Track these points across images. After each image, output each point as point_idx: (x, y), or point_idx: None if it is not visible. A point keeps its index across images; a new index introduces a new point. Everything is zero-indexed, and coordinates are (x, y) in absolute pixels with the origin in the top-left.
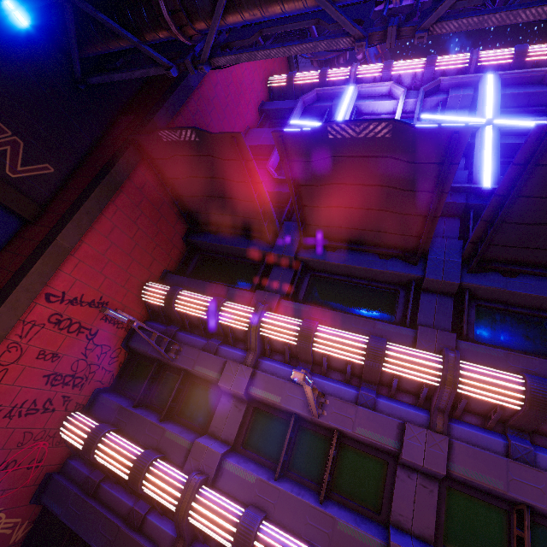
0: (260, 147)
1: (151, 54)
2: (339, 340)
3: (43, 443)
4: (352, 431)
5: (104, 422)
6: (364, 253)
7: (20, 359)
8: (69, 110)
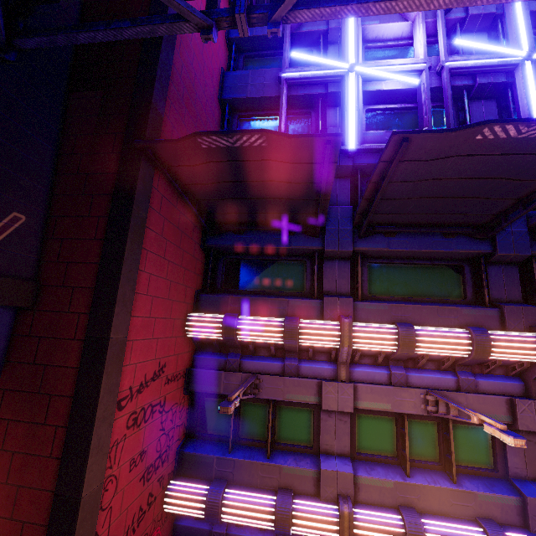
0: (250, 100)
1: (175, 3)
2: (442, 340)
3: (156, 531)
4: (468, 417)
5: (205, 479)
6: (427, 234)
7: (117, 486)
8: (4, 106)
